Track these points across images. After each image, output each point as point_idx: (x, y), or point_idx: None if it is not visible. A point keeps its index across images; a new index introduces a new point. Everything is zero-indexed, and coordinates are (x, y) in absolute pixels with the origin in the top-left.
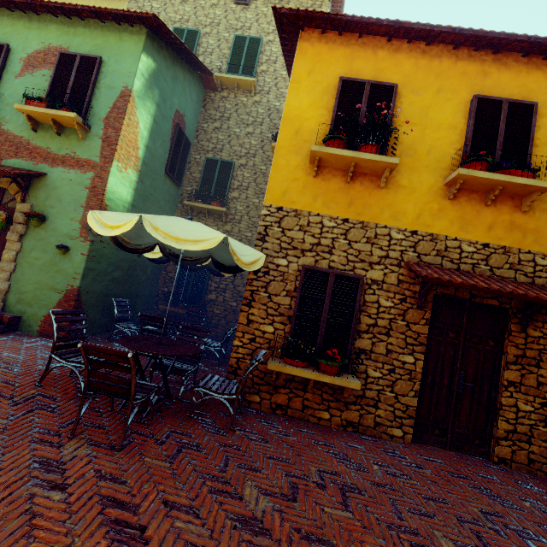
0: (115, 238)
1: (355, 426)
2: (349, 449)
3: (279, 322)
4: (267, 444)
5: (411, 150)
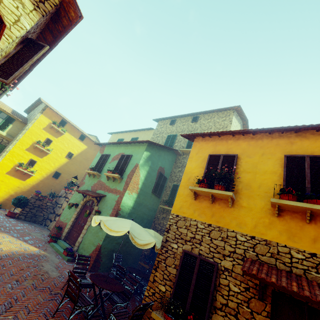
0: None
1: None
2: None
3: (168, 285)
4: None
5: (248, 186)
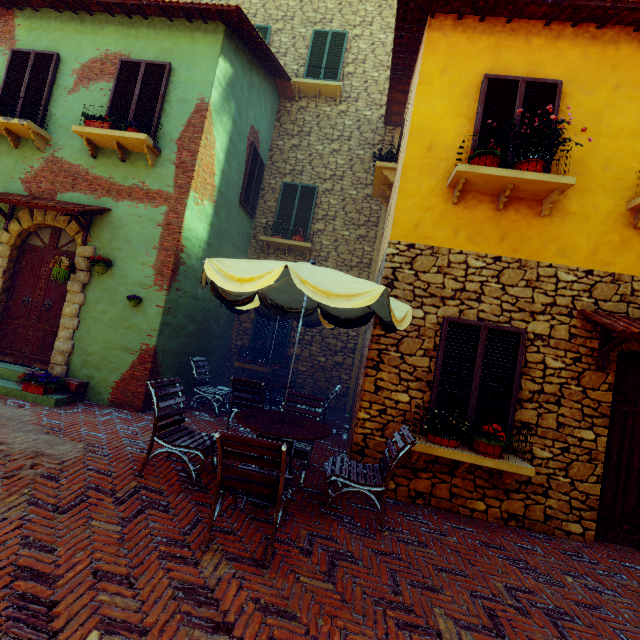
0: (216, 289)
1: (519, 520)
2: (526, 553)
3: (416, 389)
4: (426, 548)
5: (581, 166)
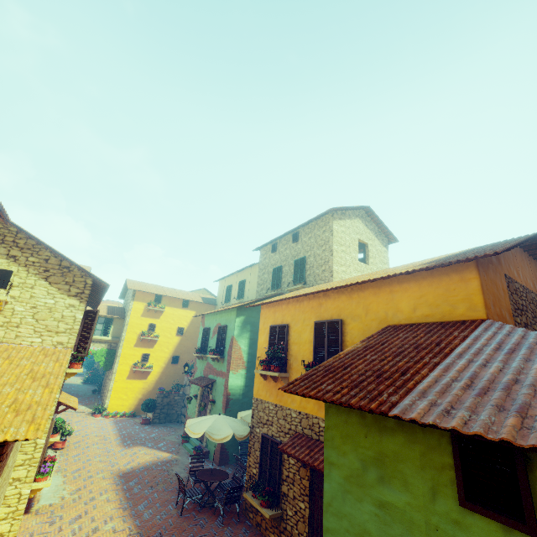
0: None
1: None
2: None
3: (258, 467)
4: None
5: (296, 359)
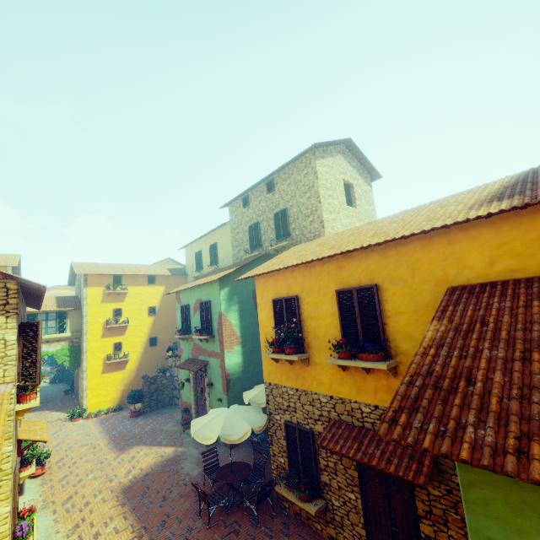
0: None
1: None
2: None
3: (285, 456)
4: (270, 539)
5: (315, 337)
